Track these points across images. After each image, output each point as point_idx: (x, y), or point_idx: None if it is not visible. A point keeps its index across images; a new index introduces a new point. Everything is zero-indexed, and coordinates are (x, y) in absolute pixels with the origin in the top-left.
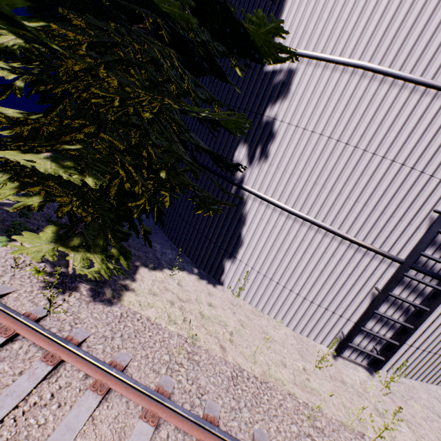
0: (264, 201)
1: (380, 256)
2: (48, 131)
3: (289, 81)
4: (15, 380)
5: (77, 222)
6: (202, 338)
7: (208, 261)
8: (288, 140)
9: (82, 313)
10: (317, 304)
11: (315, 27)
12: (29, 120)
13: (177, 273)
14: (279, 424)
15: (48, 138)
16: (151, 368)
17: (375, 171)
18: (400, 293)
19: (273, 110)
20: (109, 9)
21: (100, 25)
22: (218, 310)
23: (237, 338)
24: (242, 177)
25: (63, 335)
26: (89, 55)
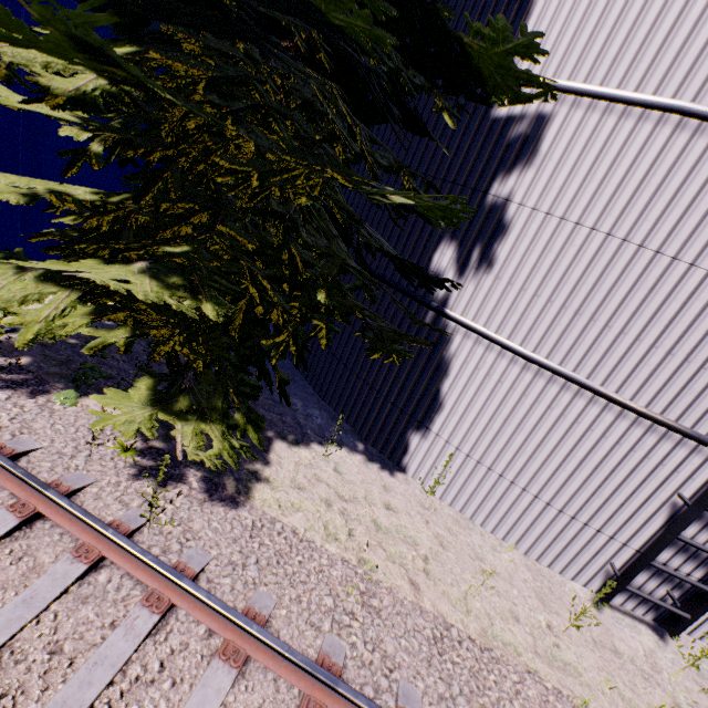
0: (482, 339)
1: (692, 442)
2: (139, 224)
3: (536, 135)
4: (105, 635)
5: (183, 370)
6: (381, 567)
7: (381, 432)
8: (531, 238)
9: (195, 522)
10: (569, 515)
11: (591, 40)
12: (109, 204)
13: (332, 450)
14: None
15: (138, 235)
16: (307, 621)
17: (692, 296)
18: None
19: (506, 185)
20: (250, 28)
21: (223, 49)
22: (401, 517)
23: (435, 568)
24: (445, 297)
25: (170, 559)
26: (208, 101)
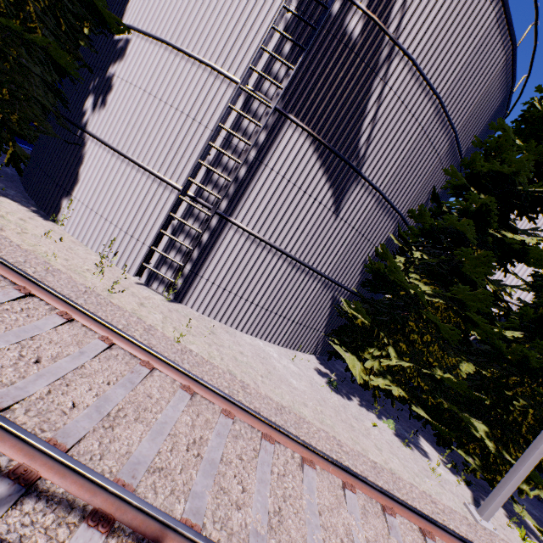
0: (99, 142)
1: (177, 191)
2: None
3: (126, 48)
4: None
5: None
6: None
7: (50, 202)
8: (120, 92)
9: None
10: (130, 235)
11: (145, 13)
12: None
13: (5, 199)
14: (6, 253)
15: None
16: None
17: (171, 120)
18: (193, 225)
19: (114, 68)
20: None
21: None
22: (28, 224)
23: (29, 236)
24: (86, 122)
25: None
26: None
